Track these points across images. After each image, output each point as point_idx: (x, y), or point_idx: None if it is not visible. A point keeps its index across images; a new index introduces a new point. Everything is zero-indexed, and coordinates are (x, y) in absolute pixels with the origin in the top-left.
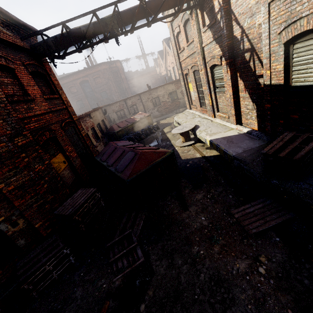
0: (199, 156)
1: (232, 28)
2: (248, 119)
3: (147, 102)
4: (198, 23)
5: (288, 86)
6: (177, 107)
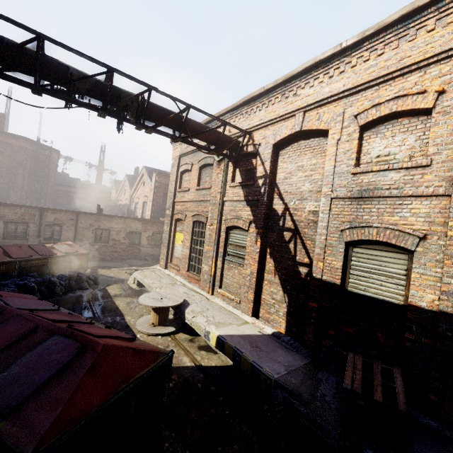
0: (191, 363)
1: (272, 199)
2: (272, 313)
3: (86, 231)
4: (226, 175)
5: (343, 289)
6: (134, 257)
